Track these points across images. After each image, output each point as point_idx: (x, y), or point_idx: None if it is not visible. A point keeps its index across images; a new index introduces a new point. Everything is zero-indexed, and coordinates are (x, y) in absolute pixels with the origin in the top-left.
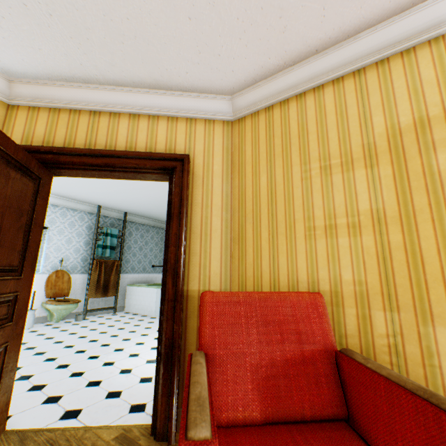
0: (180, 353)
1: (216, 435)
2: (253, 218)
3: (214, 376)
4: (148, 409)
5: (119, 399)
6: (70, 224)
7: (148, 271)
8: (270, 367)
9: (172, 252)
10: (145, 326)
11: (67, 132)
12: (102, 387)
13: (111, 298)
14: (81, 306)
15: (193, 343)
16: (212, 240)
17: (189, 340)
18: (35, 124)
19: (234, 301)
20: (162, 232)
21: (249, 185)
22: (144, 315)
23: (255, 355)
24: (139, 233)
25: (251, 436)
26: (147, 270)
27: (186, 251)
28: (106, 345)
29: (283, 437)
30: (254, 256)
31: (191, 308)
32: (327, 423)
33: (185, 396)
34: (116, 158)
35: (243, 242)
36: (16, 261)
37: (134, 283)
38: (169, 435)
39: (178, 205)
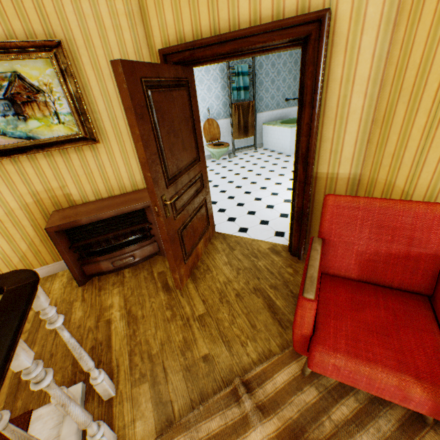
0: (307, 217)
1: (316, 298)
2: (410, 97)
3: (327, 251)
4: (286, 236)
5: (267, 226)
6: (205, 72)
7: (281, 107)
8: (373, 255)
9: (302, 143)
10: (281, 166)
11: (190, 12)
12: (256, 216)
13: (250, 138)
14: (229, 146)
15: (318, 211)
16: (347, 124)
17: (315, 208)
18: (162, 11)
19: (353, 207)
20: (296, 53)
21: (419, 40)
22: (280, 153)
23: (362, 246)
24: (268, 62)
25: (346, 285)
26: (280, 105)
27: (317, 137)
28: (254, 184)
29: (368, 292)
30: (397, 145)
31: (318, 187)
32: (408, 294)
33: (304, 272)
34: (241, 40)
35: (387, 128)
36: (195, 155)
37: (269, 121)
38: (299, 256)
39: (311, 90)
